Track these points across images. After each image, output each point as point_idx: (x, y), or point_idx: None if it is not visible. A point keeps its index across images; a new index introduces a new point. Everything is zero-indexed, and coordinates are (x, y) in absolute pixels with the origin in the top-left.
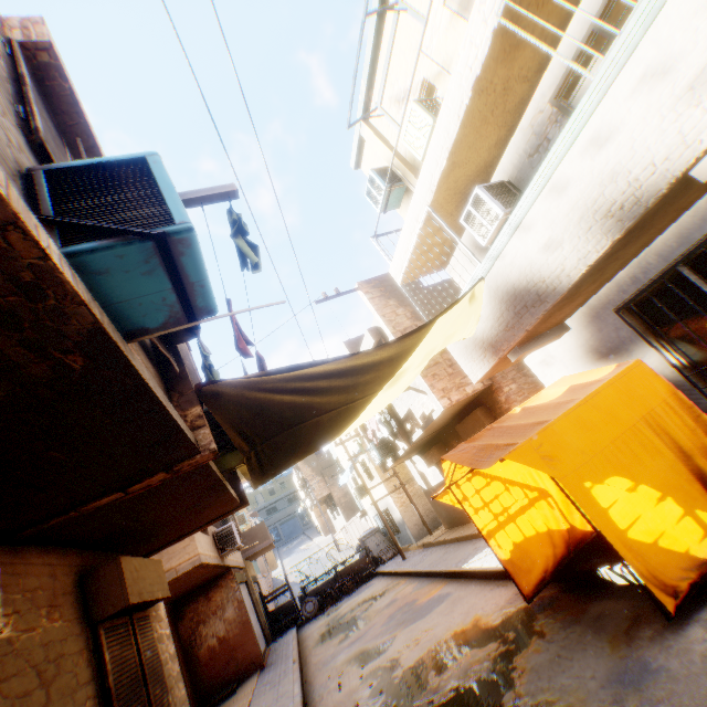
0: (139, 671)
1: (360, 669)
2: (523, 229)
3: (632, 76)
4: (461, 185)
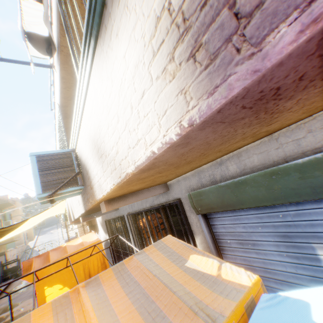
0: None
1: None
2: None
3: None
4: None
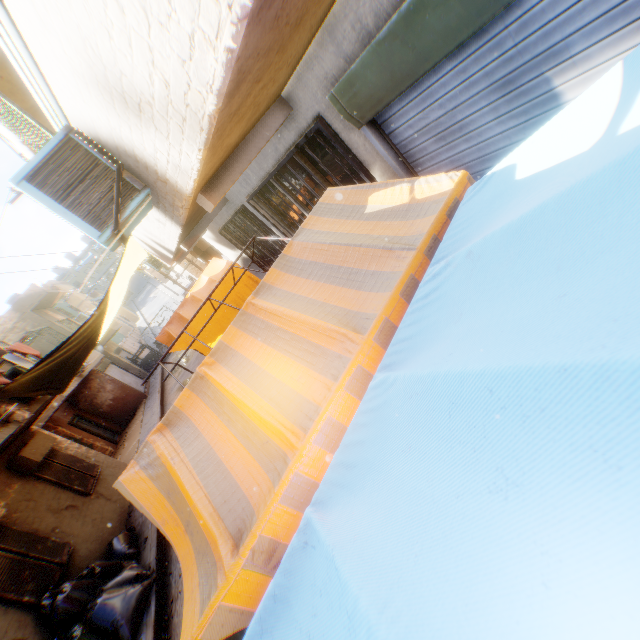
0: (66, 468)
1: None
2: None
3: None
4: None
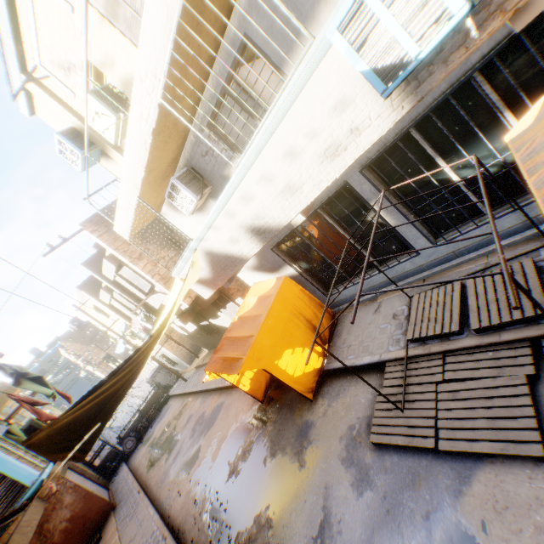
0: None
1: (188, 476)
2: (214, 228)
3: (256, 174)
4: (158, 175)
